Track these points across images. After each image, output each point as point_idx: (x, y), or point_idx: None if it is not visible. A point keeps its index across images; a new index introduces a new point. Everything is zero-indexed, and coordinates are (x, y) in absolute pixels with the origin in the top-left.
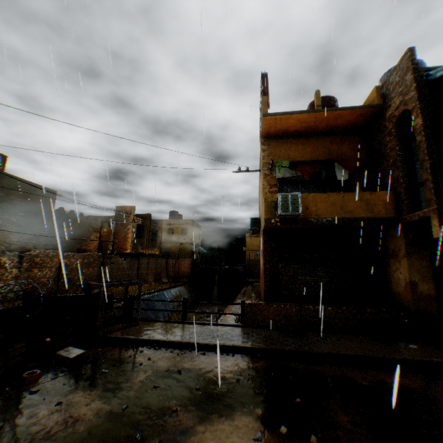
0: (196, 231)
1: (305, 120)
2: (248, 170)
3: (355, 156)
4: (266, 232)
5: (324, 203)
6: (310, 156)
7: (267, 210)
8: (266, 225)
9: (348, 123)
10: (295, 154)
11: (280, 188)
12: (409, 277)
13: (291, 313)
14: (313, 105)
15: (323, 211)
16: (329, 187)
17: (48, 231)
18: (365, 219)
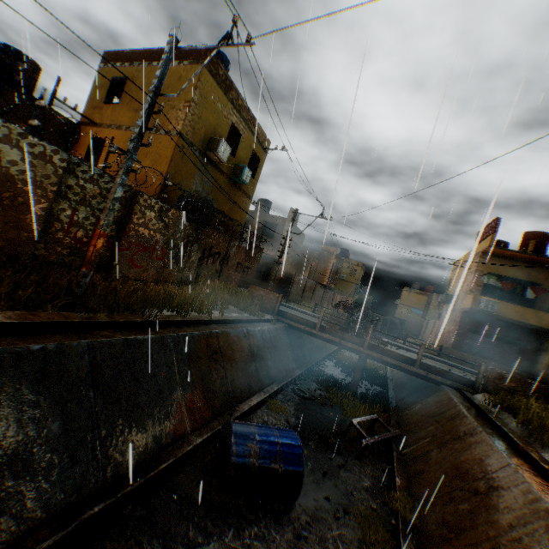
0: (361, 273)
1: (516, 255)
2: (460, 266)
3: (545, 283)
4: (463, 312)
5: (510, 309)
6: (511, 274)
7: (472, 303)
8: (468, 311)
9: (547, 263)
10: (501, 270)
11: (482, 288)
12: (546, 363)
13: (468, 359)
14: (528, 234)
15: (507, 314)
16: (517, 297)
17: (297, 262)
18: (533, 326)
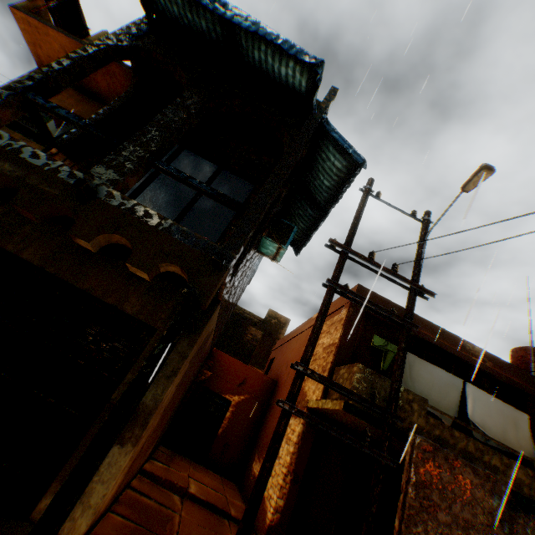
0: None
1: None
2: None
3: None
4: None
5: None
6: None
7: None
8: None
9: None
10: (58, 103)
11: None
12: None
13: None
14: None
15: None
16: None
17: None
18: None
